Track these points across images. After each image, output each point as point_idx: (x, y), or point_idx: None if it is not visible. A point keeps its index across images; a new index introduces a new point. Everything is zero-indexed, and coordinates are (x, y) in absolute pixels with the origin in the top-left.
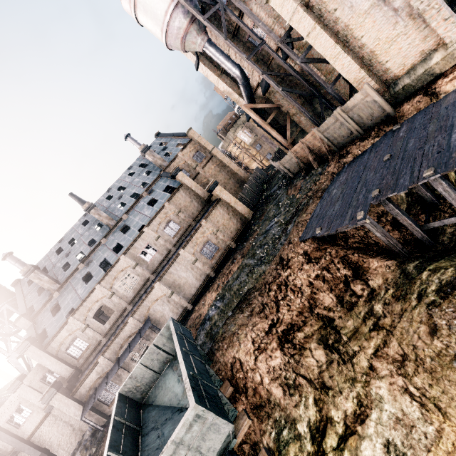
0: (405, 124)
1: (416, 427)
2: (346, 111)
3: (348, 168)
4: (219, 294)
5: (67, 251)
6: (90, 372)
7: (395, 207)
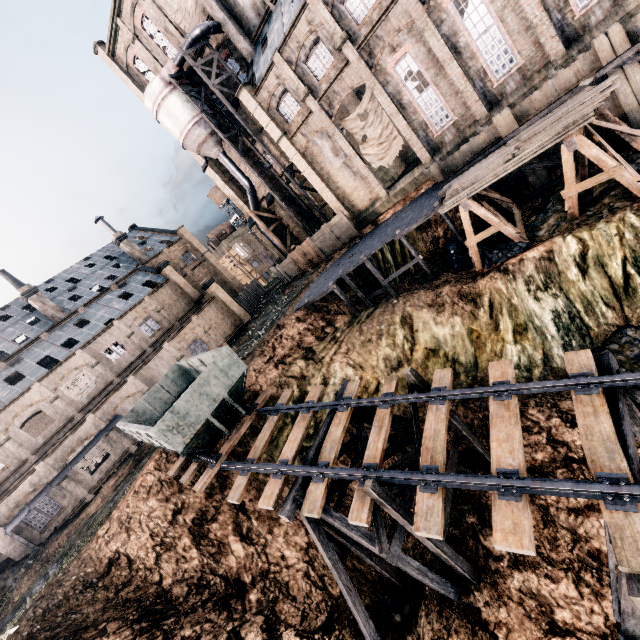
0: (362, 239)
1: (350, 378)
2: (330, 227)
3: (331, 266)
4: None
5: None
6: (21, 483)
7: (352, 282)
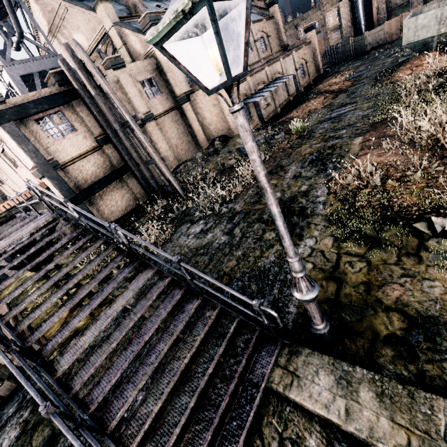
0: None
1: None
2: None
3: None
4: (350, 75)
5: None
6: (241, 82)
7: None
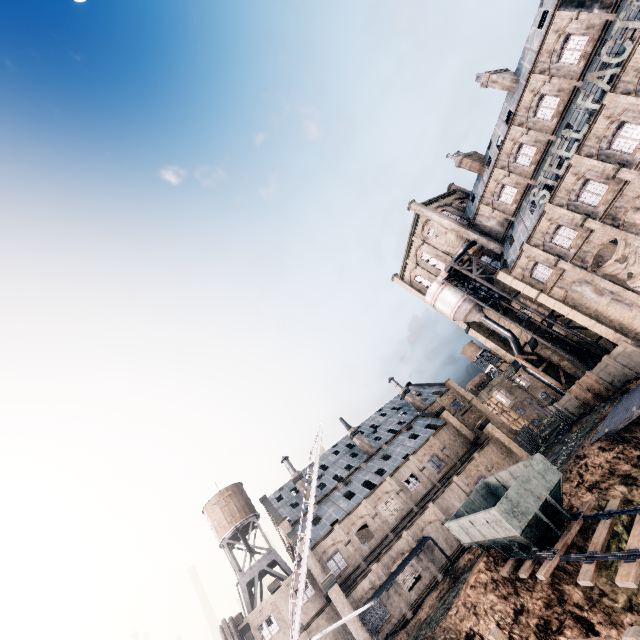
0: None
1: None
2: (613, 358)
3: (627, 396)
4: None
5: (319, 474)
6: (363, 577)
7: None
